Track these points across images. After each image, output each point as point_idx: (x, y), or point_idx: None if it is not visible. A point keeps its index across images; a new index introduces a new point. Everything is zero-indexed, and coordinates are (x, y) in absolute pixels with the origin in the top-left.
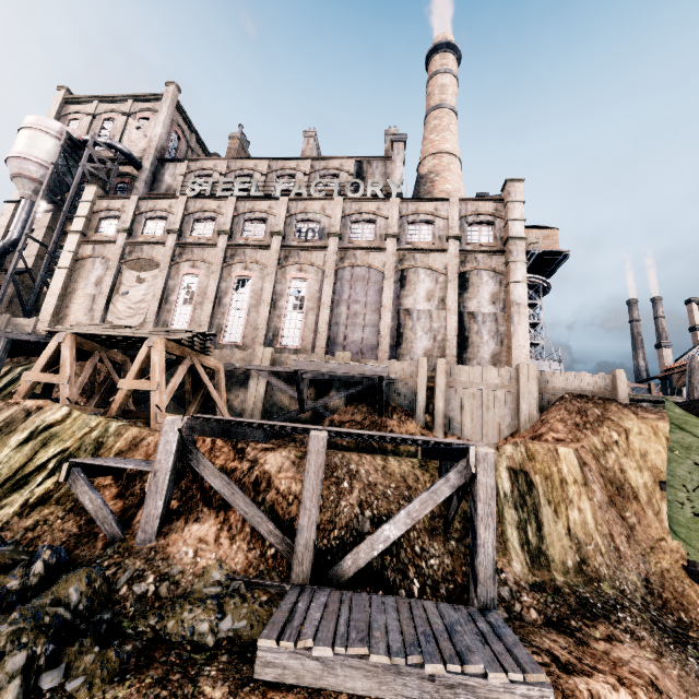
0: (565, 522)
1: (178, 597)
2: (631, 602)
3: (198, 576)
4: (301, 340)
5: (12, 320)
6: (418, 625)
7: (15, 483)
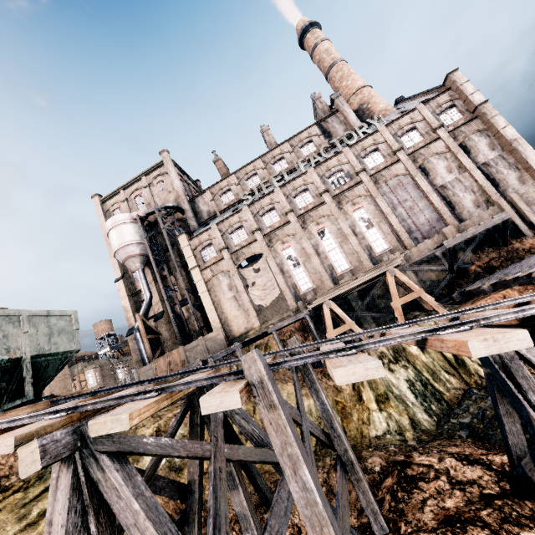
0: None
1: None
2: None
3: None
4: (388, 243)
5: (205, 338)
6: None
7: (457, 363)
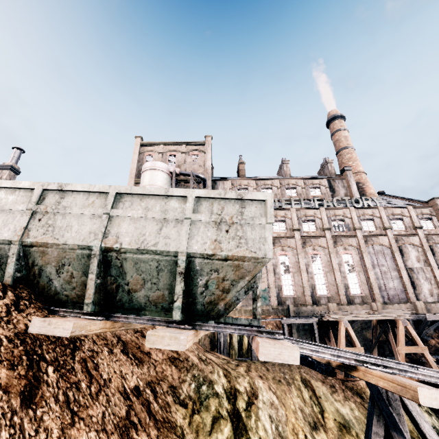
0: None
1: None
2: None
3: None
4: (362, 290)
5: None
6: None
7: None
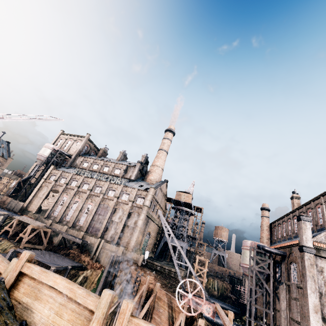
0: None
1: None
2: None
3: None
4: (83, 223)
5: (19, 202)
6: None
7: None
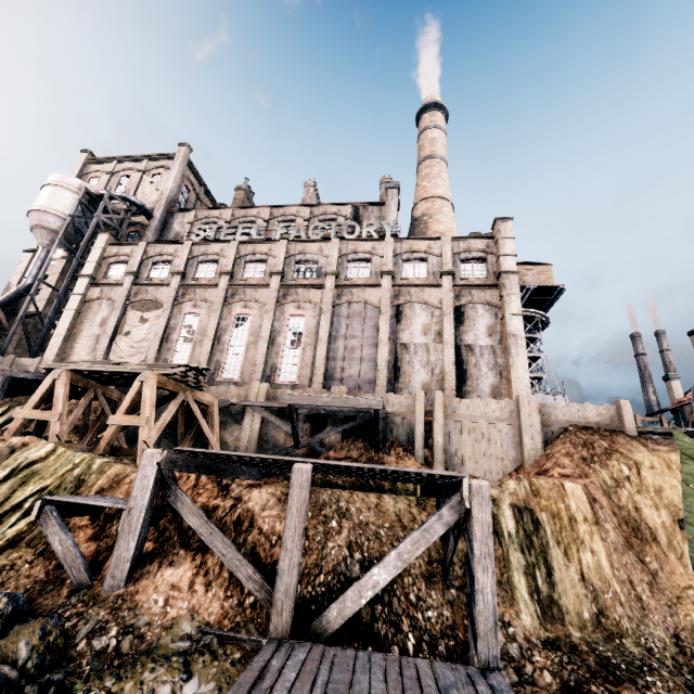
0: (577, 567)
1: (141, 654)
2: (661, 662)
3: (166, 628)
4: (299, 375)
5: (17, 360)
6: (407, 688)
7: None
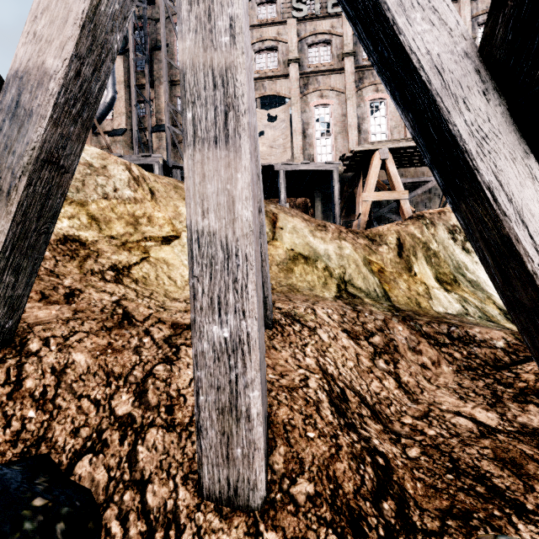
0: None
1: None
2: None
3: None
4: None
5: None
6: None
7: None
